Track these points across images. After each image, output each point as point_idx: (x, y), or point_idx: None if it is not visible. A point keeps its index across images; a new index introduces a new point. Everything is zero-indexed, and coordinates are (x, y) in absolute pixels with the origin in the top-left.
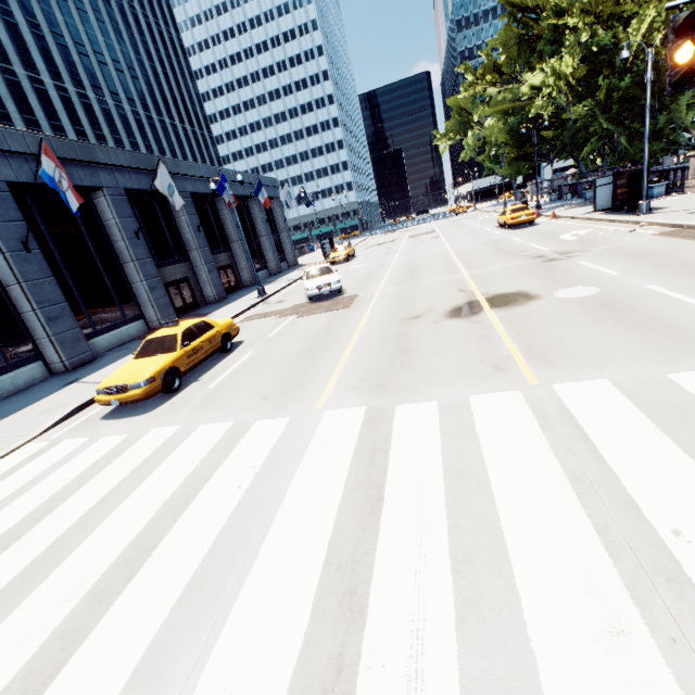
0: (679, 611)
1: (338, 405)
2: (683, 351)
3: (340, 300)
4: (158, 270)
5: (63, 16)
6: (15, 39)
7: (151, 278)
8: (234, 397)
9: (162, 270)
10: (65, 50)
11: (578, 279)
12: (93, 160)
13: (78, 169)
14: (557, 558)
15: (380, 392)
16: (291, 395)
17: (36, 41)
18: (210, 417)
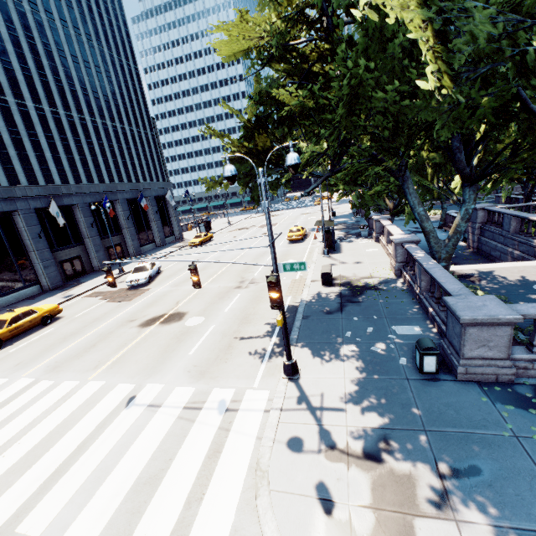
0: None
1: (30, 375)
2: (145, 372)
3: (138, 292)
4: (56, 253)
5: (48, 61)
6: (11, 79)
7: (46, 261)
8: (9, 361)
9: (60, 253)
10: (46, 83)
11: (212, 310)
12: (13, 196)
13: (2, 202)
14: None
15: (50, 371)
16: (26, 365)
17: (25, 79)
18: None
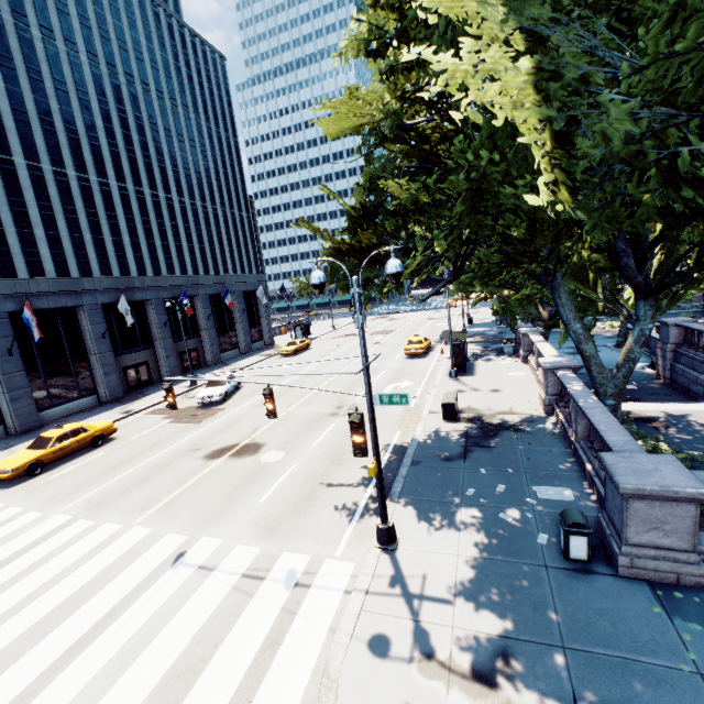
0: (1, 622)
1: (68, 511)
2: (202, 521)
3: (210, 411)
4: (120, 357)
5: (138, 136)
6: (96, 156)
7: (108, 366)
8: (47, 490)
9: (124, 357)
10: (134, 160)
11: (297, 443)
12: (80, 289)
13: (67, 296)
14: (5, 601)
15: (91, 508)
16: (65, 498)
17: (112, 156)
18: (22, 502)
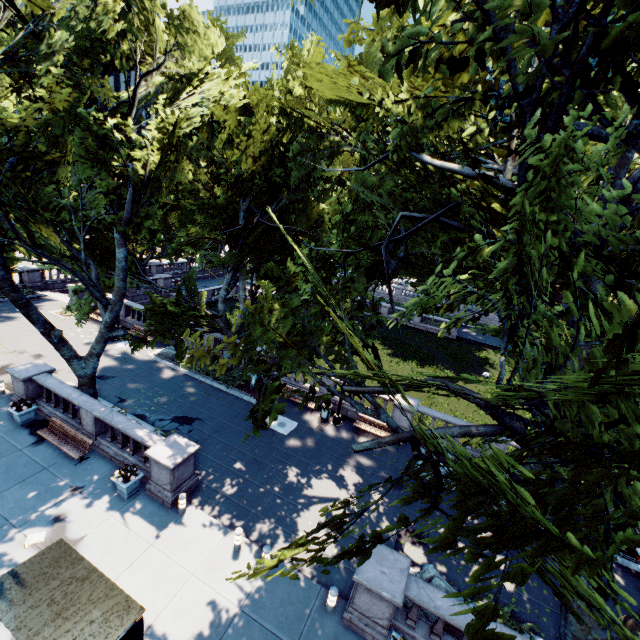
0: None
1: None
2: None
3: None
4: None
5: None
6: None
7: None
8: None
9: None
10: None
11: None
12: None
13: None
14: None
15: None
16: None
17: None
18: None
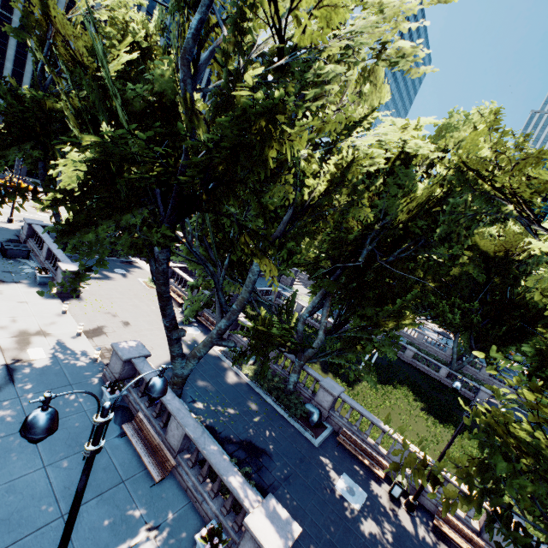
0: None
1: None
2: None
3: None
4: None
5: None
6: None
7: None
8: None
9: None
10: None
11: None
12: None
13: None
14: None
15: None
16: None
17: None
18: None
